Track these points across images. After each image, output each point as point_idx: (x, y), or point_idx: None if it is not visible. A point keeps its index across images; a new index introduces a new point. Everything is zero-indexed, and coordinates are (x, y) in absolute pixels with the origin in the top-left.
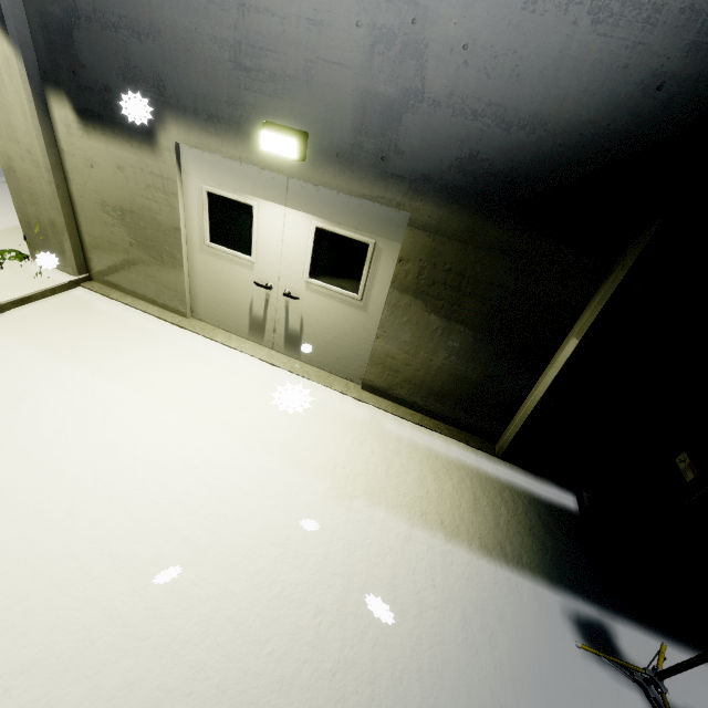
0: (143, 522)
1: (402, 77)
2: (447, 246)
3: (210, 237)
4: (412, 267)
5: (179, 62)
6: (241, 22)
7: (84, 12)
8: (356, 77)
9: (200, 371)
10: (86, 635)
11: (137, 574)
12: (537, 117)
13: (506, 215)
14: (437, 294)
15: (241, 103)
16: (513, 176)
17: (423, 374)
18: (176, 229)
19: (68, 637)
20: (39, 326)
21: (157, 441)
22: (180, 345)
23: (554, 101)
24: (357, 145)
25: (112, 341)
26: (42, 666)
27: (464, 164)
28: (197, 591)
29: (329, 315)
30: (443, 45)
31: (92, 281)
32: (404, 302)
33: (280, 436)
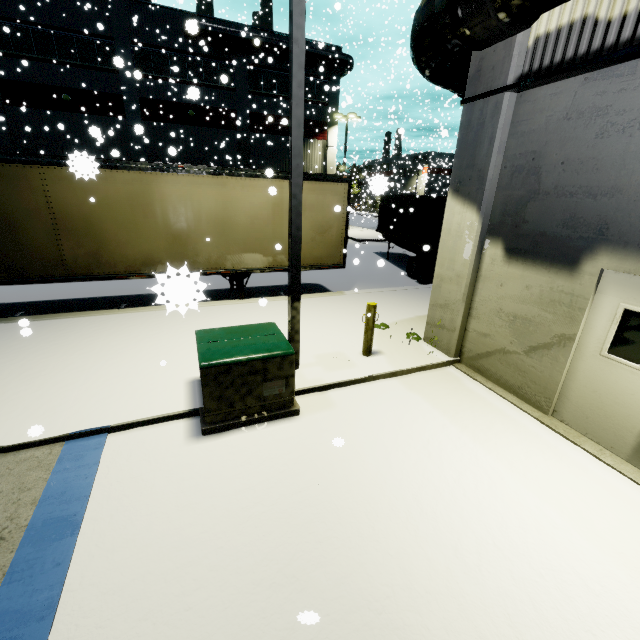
0: (551, 627)
1: None
2: None
3: (609, 348)
4: None
5: (635, 209)
6: None
7: (545, 190)
8: None
9: (574, 476)
10: None
11: None
12: None
13: None
14: None
15: None
16: None
17: None
18: (569, 337)
19: None
20: (431, 389)
21: (545, 537)
22: (545, 441)
23: None
24: None
25: (482, 416)
26: None
27: None
28: None
29: None
30: None
31: (460, 363)
32: None
33: None
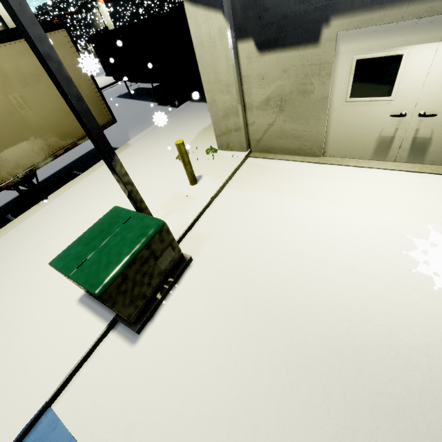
0: (416, 272)
1: None
2: None
3: (351, 94)
4: None
5: None
6: None
7: None
8: None
9: (360, 185)
10: None
11: None
12: None
13: None
14: None
15: None
16: None
17: None
18: (324, 98)
19: (436, 332)
20: (252, 182)
21: (377, 228)
22: (332, 174)
23: None
24: None
25: (293, 180)
26: (435, 345)
27: None
28: None
29: None
30: None
31: (252, 153)
32: None
33: None
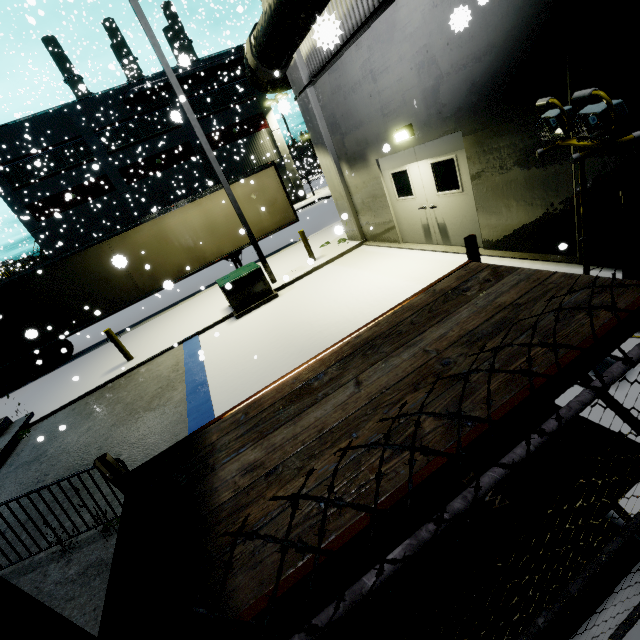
0: (359, 301)
1: (432, 75)
2: (484, 135)
3: (398, 195)
4: (474, 157)
5: (369, 128)
6: (380, 99)
7: (344, 131)
8: (418, 88)
9: (397, 260)
10: (338, 320)
11: (353, 311)
12: (489, 46)
13: (501, 100)
14: (492, 165)
15: (389, 128)
16: (494, 79)
17: (510, 222)
18: (385, 199)
19: (334, 320)
20: (346, 260)
21: (371, 283)
22: (393, 254)
23: (492, 33)
24: (429, 115)
25: (367, 259)
26: (328, 324)
27: (471, 90)
28: (368, 314)
29: (453, 209)
30: (440, 51)
31: (367, 242)
32: (479, 180)
33: (421, 275)
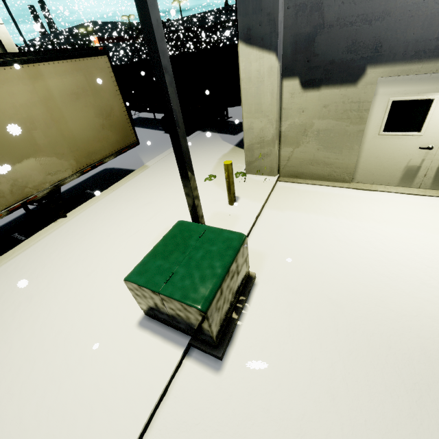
0: None
1: None
2: None
3: (384, 129)
4: None
5: (400, 27)
6: None
7: (328, 24)
8: None
9: (396, 207)
10: None
11: None
12: None
13: None
14: None
15: None
16: None
17: None
18: (360, 131)
19: None
20: (291, 203)
21: (430, 245)
22: (366, 197)
23: None
24: None
25: (331, 202)
26: None
27: None
28: None
29: None
30: None
31: (280, 177)
32: None
33: None
